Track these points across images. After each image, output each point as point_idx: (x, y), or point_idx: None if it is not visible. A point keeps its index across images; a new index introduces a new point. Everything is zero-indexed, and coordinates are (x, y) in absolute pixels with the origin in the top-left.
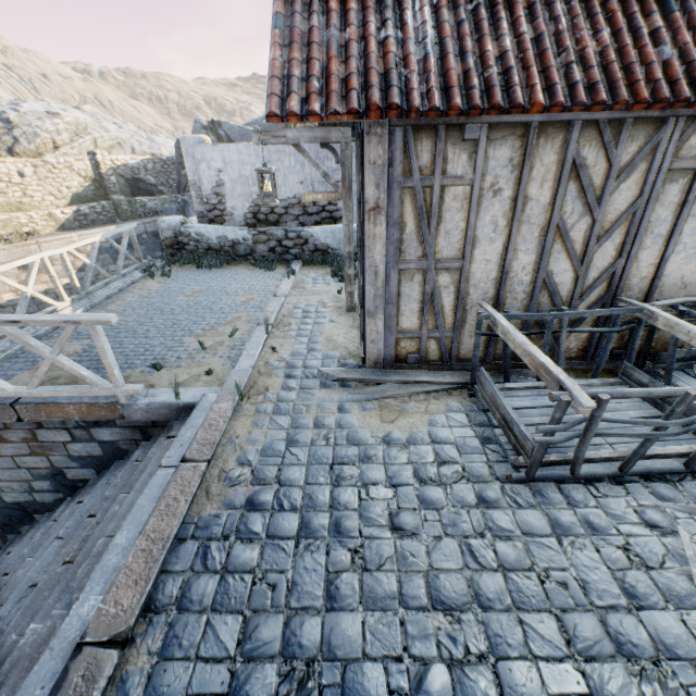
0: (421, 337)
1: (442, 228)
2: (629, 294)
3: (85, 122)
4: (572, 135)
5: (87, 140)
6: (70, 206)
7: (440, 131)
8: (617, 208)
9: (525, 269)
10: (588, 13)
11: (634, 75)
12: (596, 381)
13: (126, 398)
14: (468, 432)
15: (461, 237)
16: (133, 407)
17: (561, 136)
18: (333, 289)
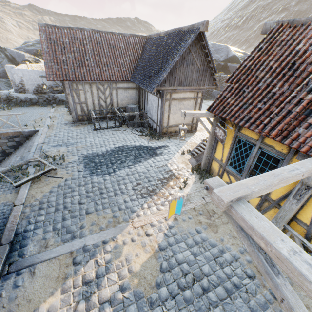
0: (82, 115)
1: (81, 97)
2: (115, 107)
3: None
4: (96, 84)
5: None
6: None
7: (76, 83)
8: (107, 94)
9: (97, 103)
10: (97, 66)
11: (102, 77)
12: (111, 120)
13: (23, 130)
14: (90, 127)
15: (85, 98)
16: (25, 131)
17: (95, 84)
18: (66, 110)
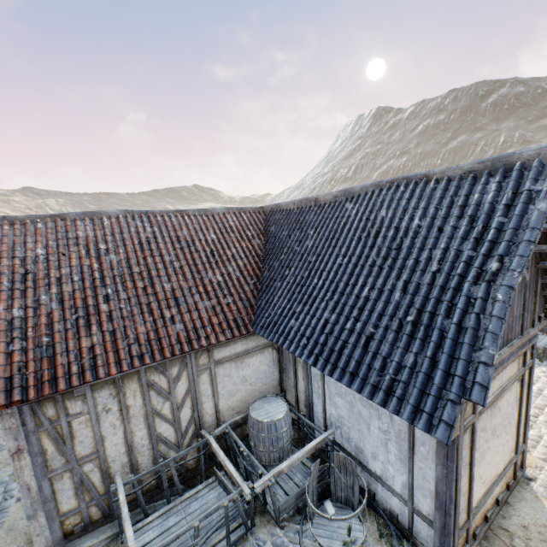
0: (82, 510)
1: (77, 441)
2: (208, 423)
3: None
4: (141, 374)
5: None
6: None
7: (58, 397)
8: (181, 392)
9: (144, 437)
10: (141, 311)
11: (163, 344)
12: (202, 485)
13: None
14: None
15: (93, 440)
16: None
17: (136, 375)
18: None
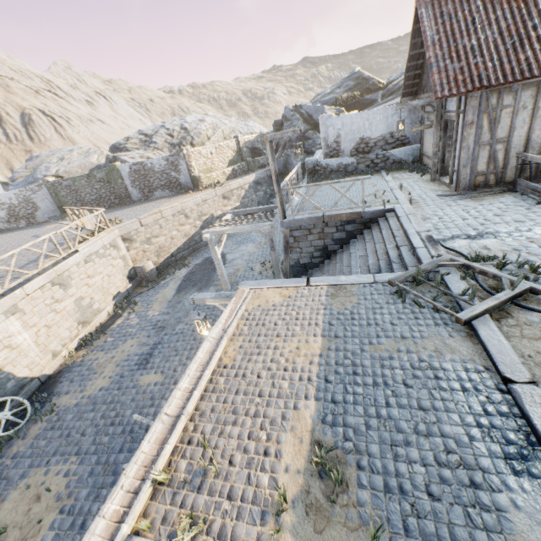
0: (486, 174)
1: (499, 126)
2: None
3: (215, 122)
4: None
5: (220, 132)
6: (228, 167)
7: (501, 90)
8: None
9: (538, 137)
10: None
11: None
12: None
13: (364, 209)
14: (515, 199)
15: (508, 128)
16: (367, 212)
17: None
18: (415, 176)
